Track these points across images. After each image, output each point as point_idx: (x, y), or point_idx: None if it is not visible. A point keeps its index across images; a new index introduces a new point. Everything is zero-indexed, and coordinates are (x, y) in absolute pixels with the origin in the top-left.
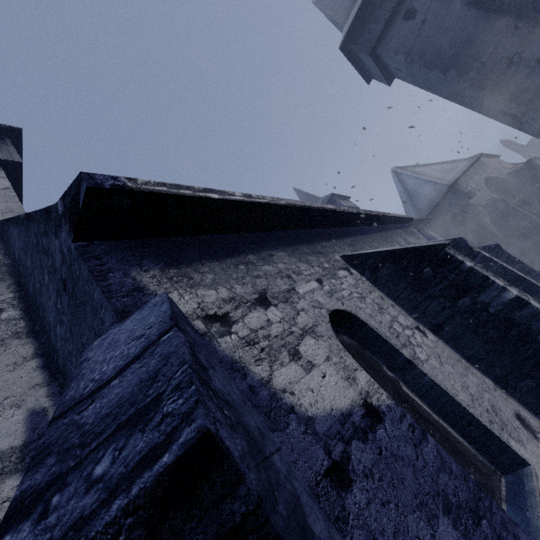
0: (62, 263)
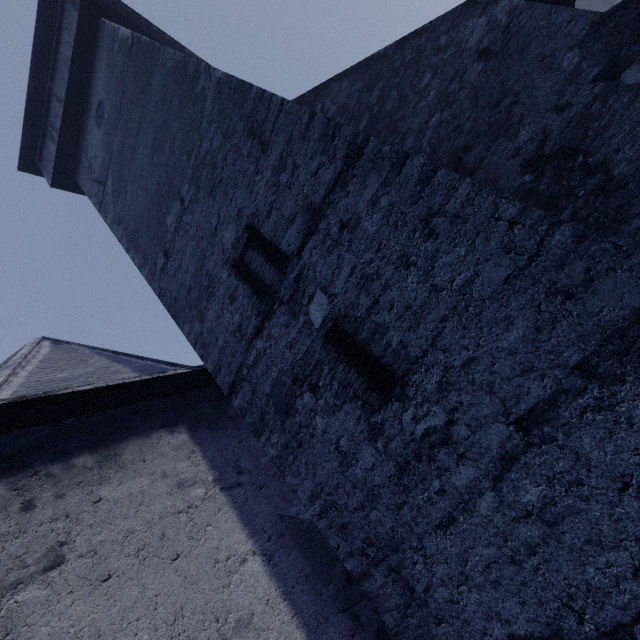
0: (487, 34)
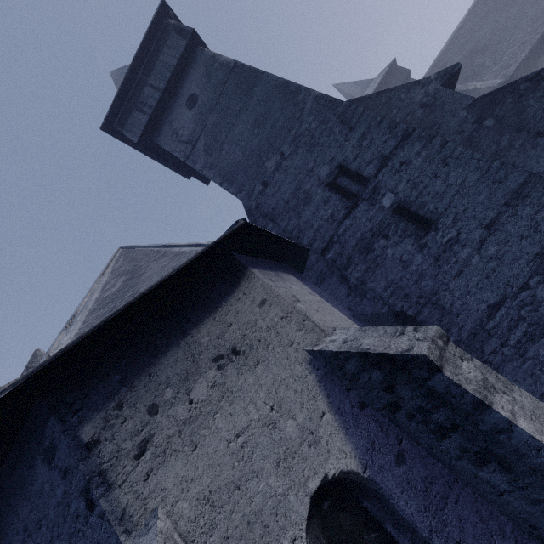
0: (425, 97)
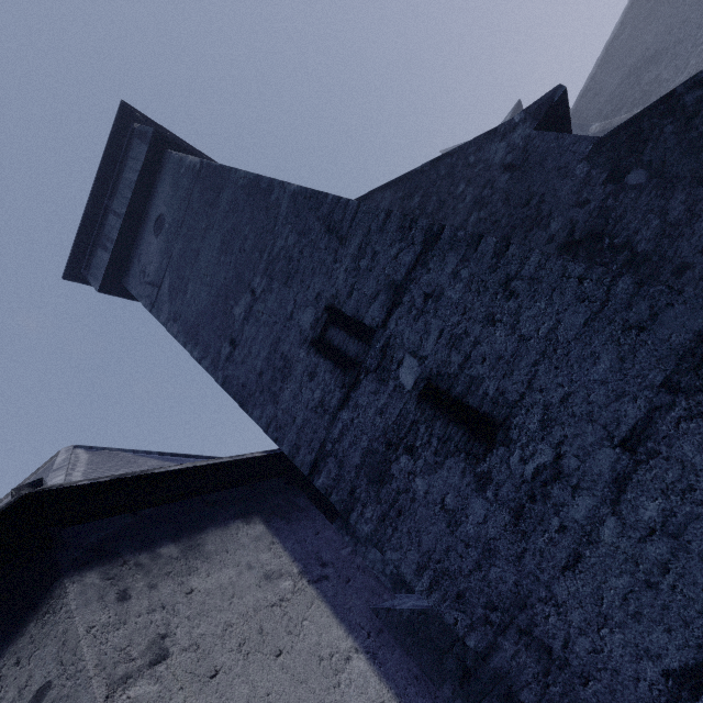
0: (509, 153)
